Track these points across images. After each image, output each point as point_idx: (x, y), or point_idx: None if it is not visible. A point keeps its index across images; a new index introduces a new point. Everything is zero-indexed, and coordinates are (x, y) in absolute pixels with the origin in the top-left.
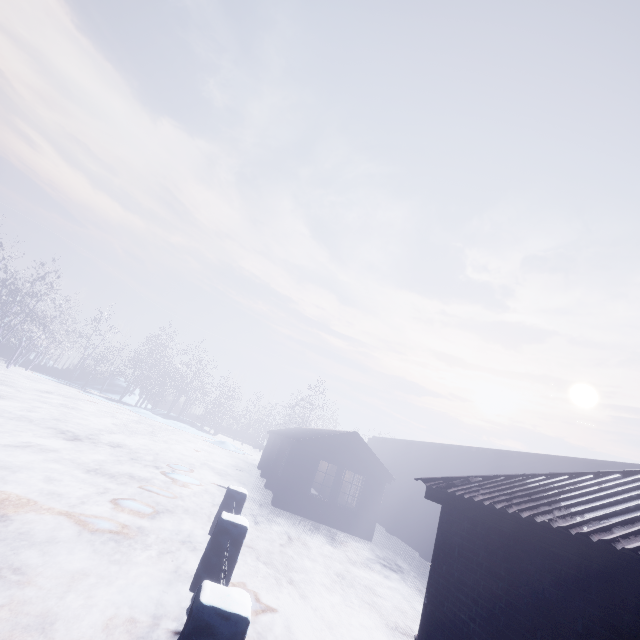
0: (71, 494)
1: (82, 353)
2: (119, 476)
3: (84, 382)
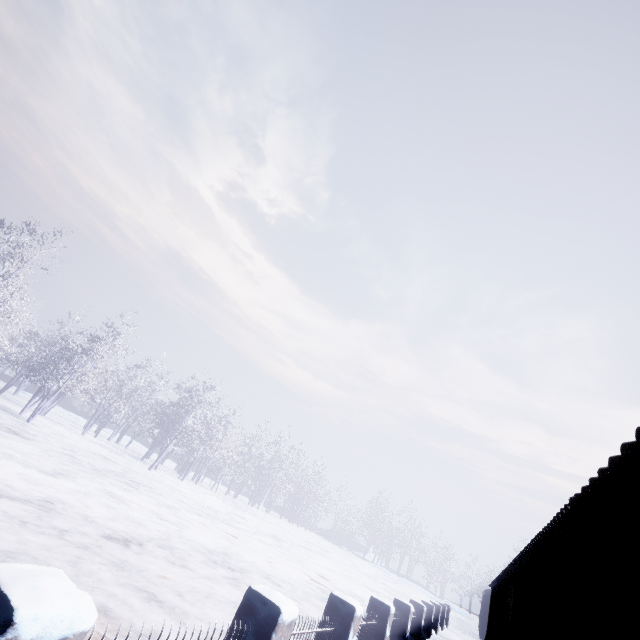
0: (385, 594)
1: (335, 516)
2: (394, 595)
3: (337, 540)
